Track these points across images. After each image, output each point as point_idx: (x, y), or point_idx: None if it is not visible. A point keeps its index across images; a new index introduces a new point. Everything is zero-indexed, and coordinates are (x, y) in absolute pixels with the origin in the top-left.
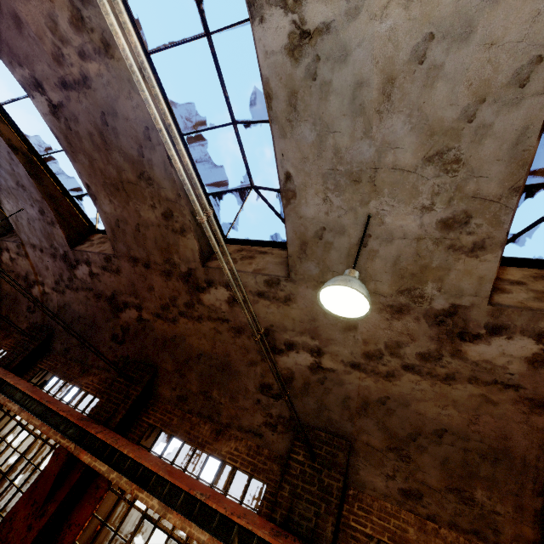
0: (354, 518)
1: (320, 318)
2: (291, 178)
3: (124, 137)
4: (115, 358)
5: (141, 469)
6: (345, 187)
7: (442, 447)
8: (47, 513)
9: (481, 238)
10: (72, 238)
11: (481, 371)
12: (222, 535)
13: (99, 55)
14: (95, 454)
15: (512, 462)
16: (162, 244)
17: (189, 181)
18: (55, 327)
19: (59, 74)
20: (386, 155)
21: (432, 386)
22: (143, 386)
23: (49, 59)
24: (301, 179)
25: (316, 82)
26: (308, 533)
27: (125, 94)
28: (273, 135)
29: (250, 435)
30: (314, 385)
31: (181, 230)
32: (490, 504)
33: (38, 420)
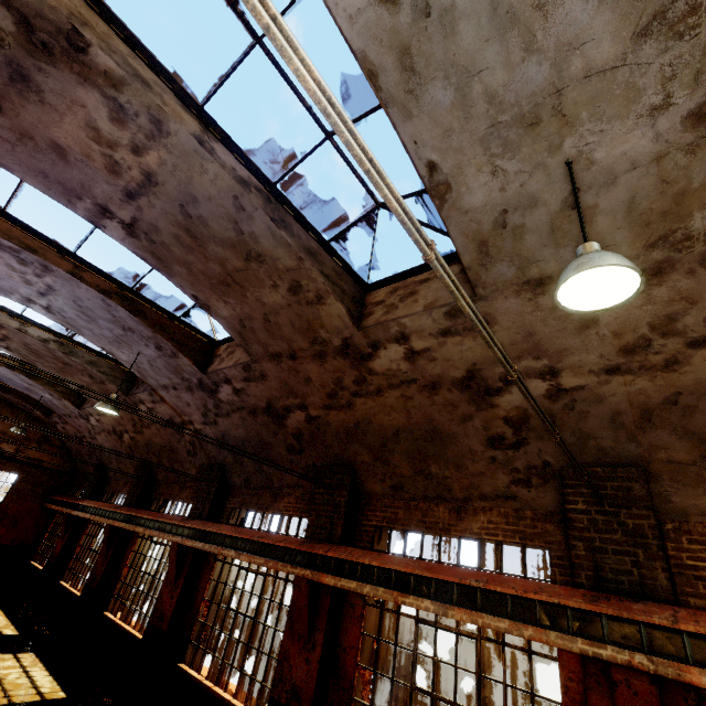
0: (687, 555)
1: (539, 329)
2: (436, 168)
3: (214, 221)
4: (301, 470)
5: (393, 574)
6: (518, 141)
7: None
8: (317, 644)
9: None
10: (199, 362)
11: None
12: (524, 617)
13: (153, 141)
14: (335, 573)
15: None
16: (301, 325)
17: (406, 218)
18: (224, 462)
19: (120, 187)
20: (569, 63)
21: None
22: (347, 489)
23: (105, 175)
24: (451, 162)
25: (432, 18)
26: (634, 588)
27: (197, 171)
28: (393, 123)
29: (499, 501)
30: (562, 415)
31: (317, 299)
32: None
33: (260, 558)
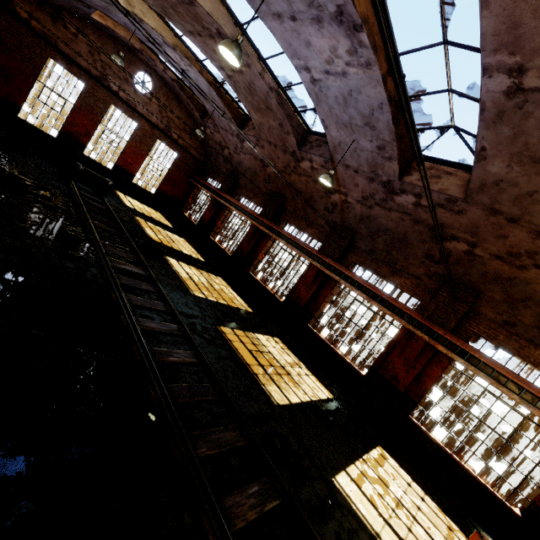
0: None
1: None
2: None
3: None
4: (427, 272)
5: (494, 371)
6: None
7: None
8: (416, 368)
9: None
10: (402, 170)
11: None
12: None
13: None
14: (447, 348)
15: None
16: None
17: None
18: (357, 230)
19: None
20: None
21: None
22: (468, 305)
23: None
24: None
25: None
26: None
27: None
28: None
29: None
30: None
31: None
32: None
33: (387, 310)
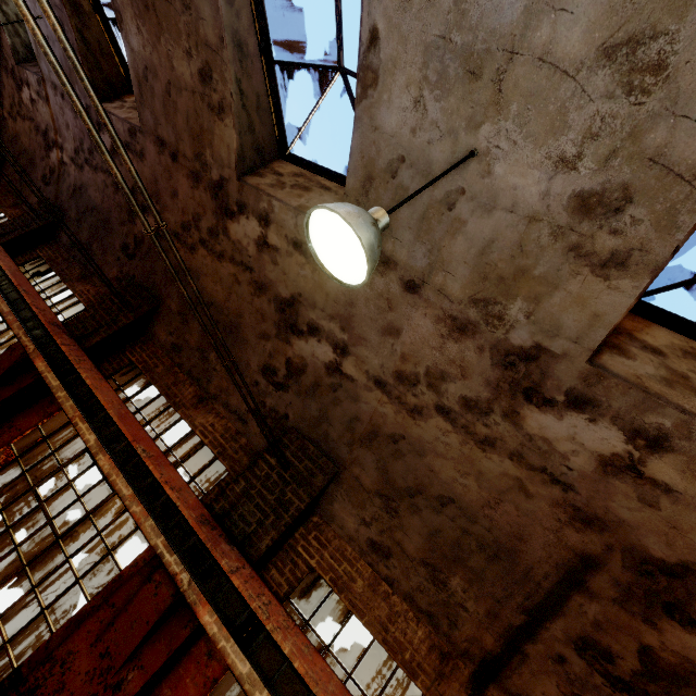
0: (304, 544)
1: (360, 304)
2: (377, 43)
3: None
4: (120, 273)
5: (93, 400)
6: (453, 83)
7: (439, 517)
8: None
9: (629, 246)
10: (98, 87)
11: (533, 449)
12: (147, 497)
13: None
14: (53, 365)
15: (512, 567)
16: (195, 126)
17: None
18: (67, 212)
19: None
20: (539, 23)
21: (461, 444)
22: (136, 316)
23: None
24: (391, 49)
25: None
26: (240, 535)
27: None
28: None
29: (234, 417)
30: (325, 389)
31: (219, 108)
32: (462, 597)
33: (8, 306)
